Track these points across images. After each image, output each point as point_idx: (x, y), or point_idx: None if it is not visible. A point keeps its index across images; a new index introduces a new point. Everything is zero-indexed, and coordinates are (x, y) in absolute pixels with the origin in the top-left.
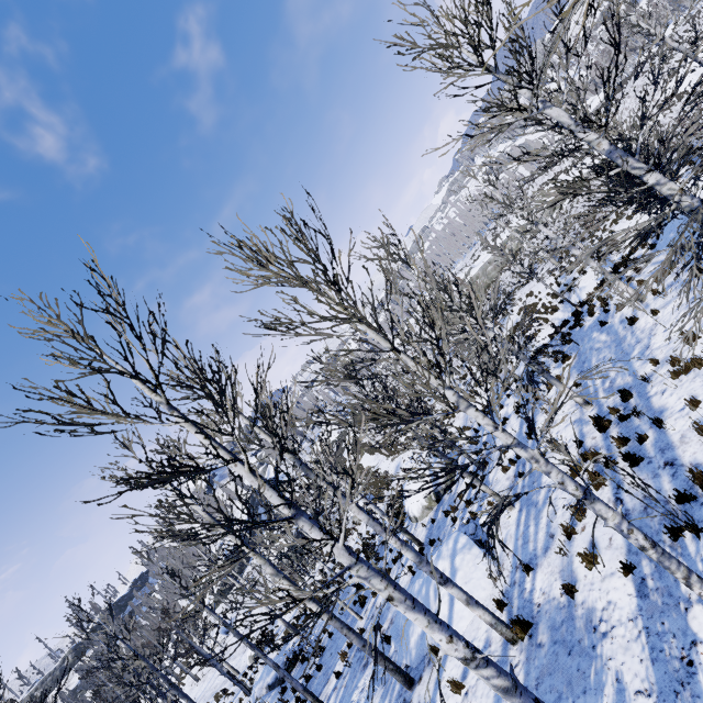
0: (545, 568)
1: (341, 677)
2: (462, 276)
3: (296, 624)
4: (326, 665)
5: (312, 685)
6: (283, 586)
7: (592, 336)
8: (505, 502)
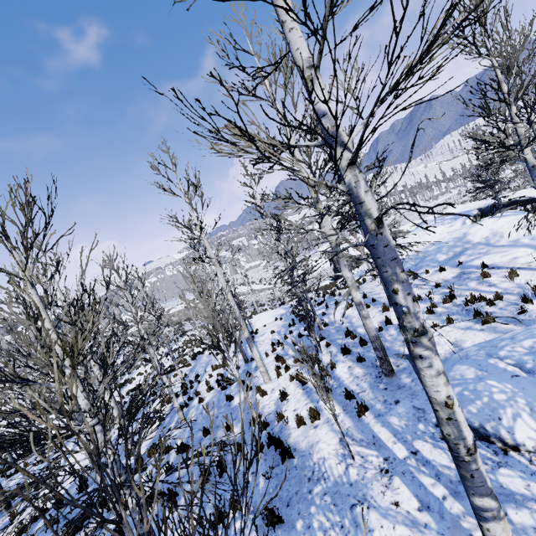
0: None
1: None
2: (166, 310)
3: None
4: None
5: None
6: None
7: (204, 358)
8: None
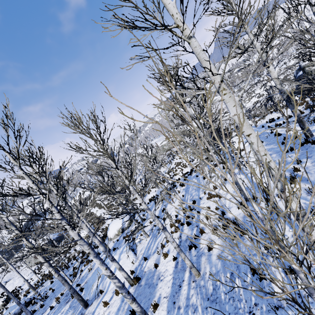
0: (151, 259)
1: (53, 308)
2: (160, 143)
3: (34, 287)
4: (46, 304)
5: (35, 314)
6: (32, 268)
7: (193, 180)
8: (146, 234)
